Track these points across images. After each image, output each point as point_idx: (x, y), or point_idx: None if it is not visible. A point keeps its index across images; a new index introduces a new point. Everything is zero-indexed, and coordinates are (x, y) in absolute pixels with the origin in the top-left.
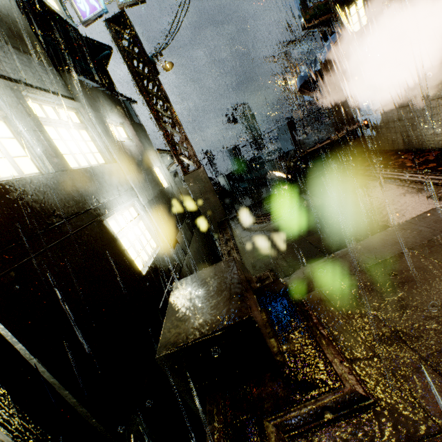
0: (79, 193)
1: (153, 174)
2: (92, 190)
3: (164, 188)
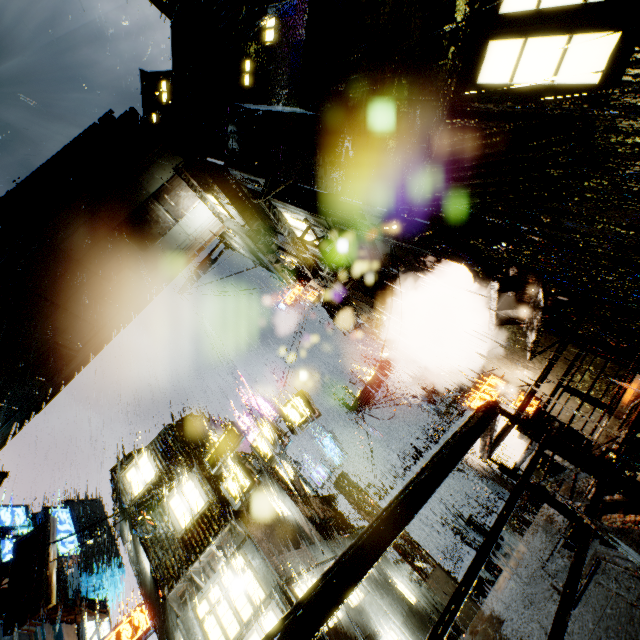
0: (360, 623)
1: (398, 591)
2: (365, 620)
3: (412, 604)
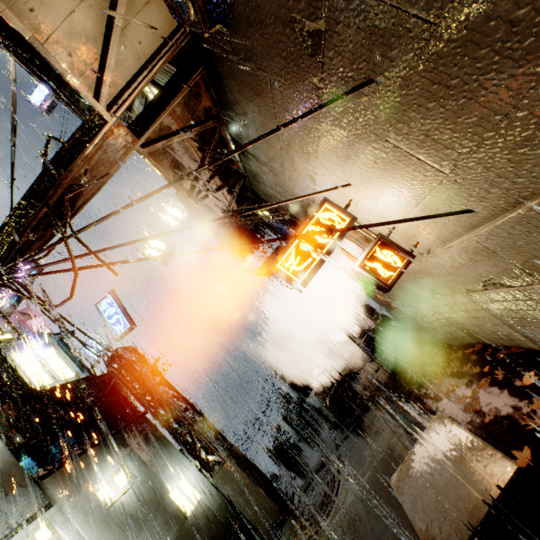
0: None
1: (167, 508)
2: None
3: (186, 519)
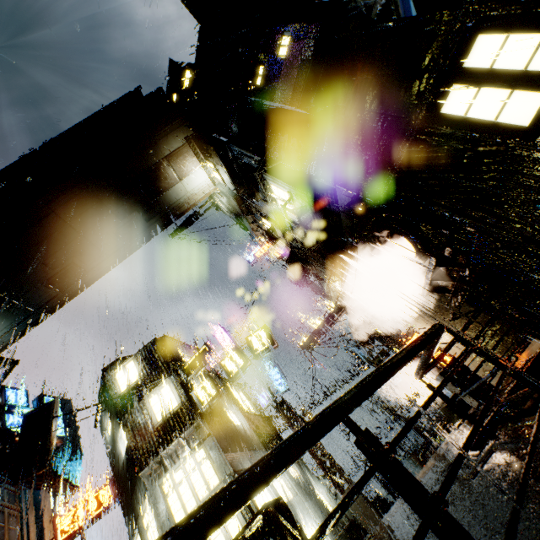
0: None
1: (319, 499)
2: (294, 513)
3: (329, 511)
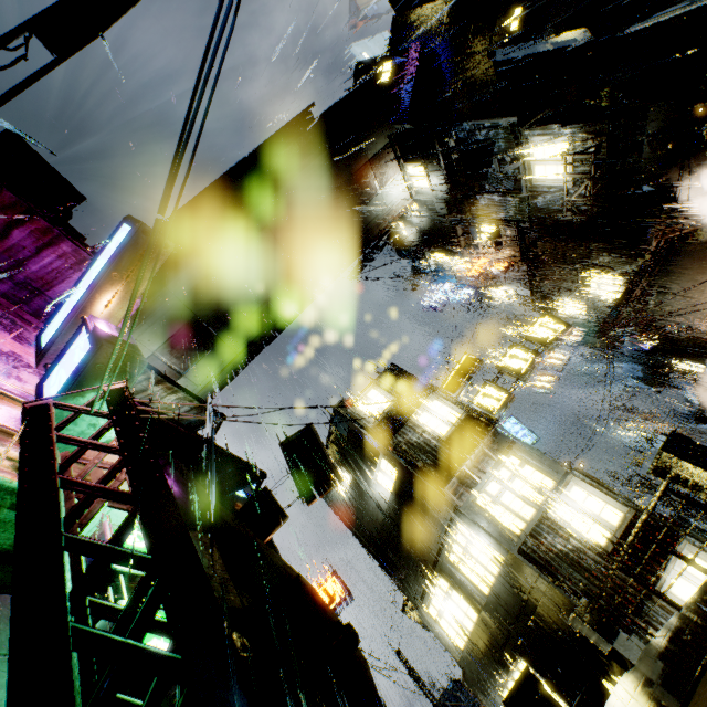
0: None
1: None
2: None
3: None
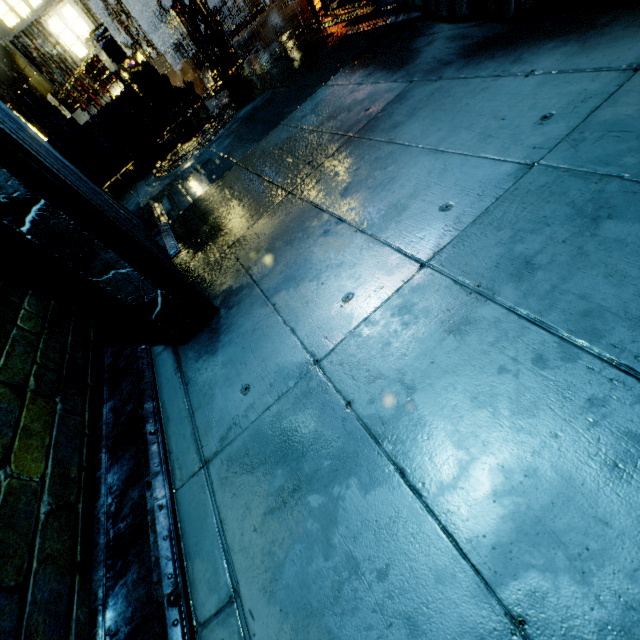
0: None
1: None
2: None
3: None
